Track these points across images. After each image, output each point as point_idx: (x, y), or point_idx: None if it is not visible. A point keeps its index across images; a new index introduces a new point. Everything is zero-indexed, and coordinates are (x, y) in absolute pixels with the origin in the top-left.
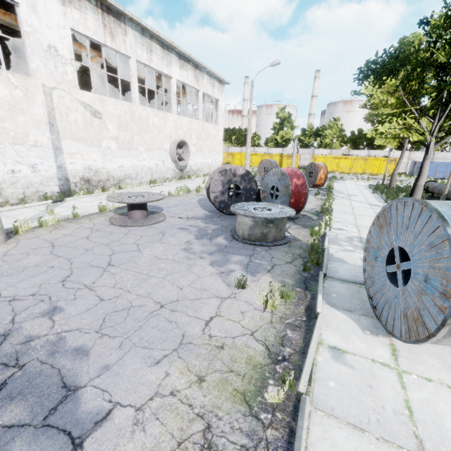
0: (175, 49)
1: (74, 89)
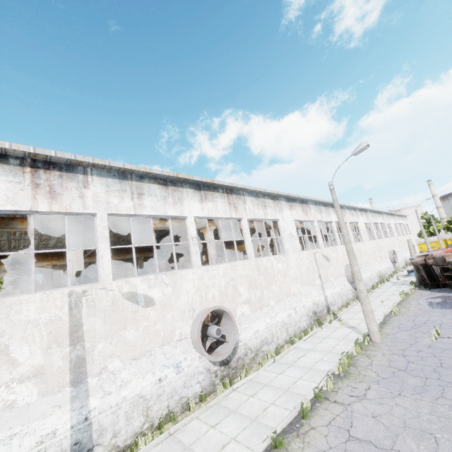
0: (399, 215)
1: (397, 237)
